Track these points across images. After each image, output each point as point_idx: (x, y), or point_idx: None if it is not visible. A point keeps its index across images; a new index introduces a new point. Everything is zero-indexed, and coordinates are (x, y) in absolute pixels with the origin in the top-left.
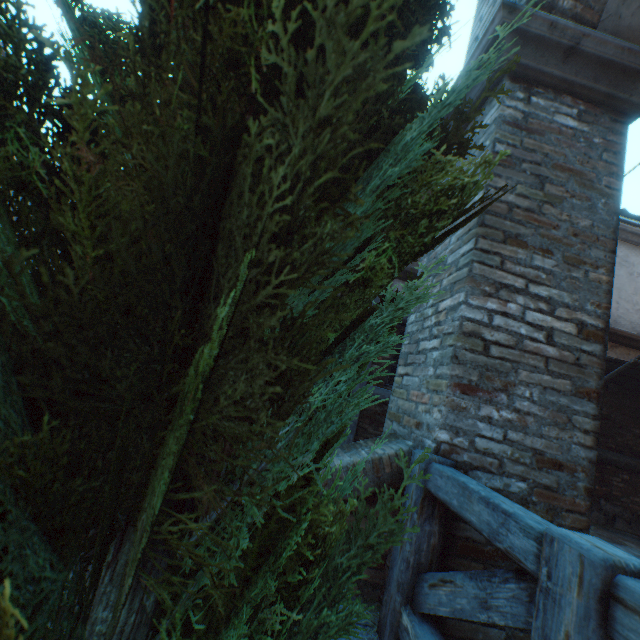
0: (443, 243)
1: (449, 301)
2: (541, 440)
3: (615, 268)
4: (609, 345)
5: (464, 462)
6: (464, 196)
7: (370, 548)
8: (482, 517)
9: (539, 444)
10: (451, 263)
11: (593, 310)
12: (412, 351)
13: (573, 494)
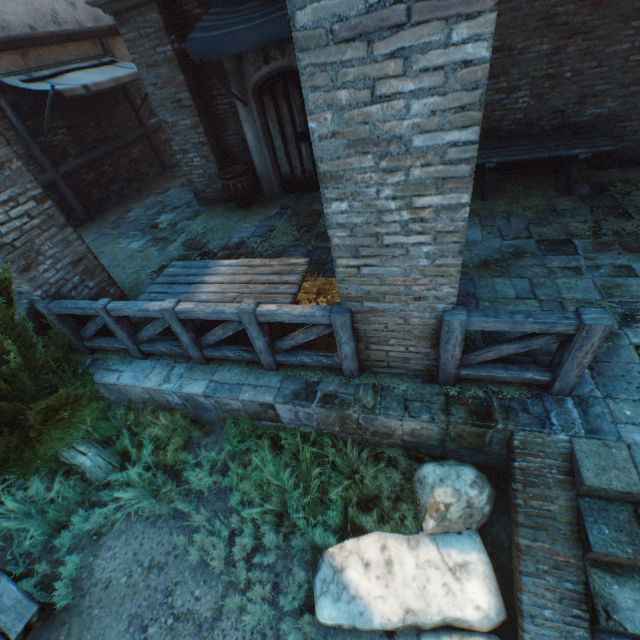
0: None
1: None
2: (69, 258)
3: None
4: (23, 55)
5: (56, 292)
6: (10, 281)
7: (66, 346)
8: (80, 312)
9: (70, 260)
10: None
11: (33, 186)
12: None
13: (93, 263)
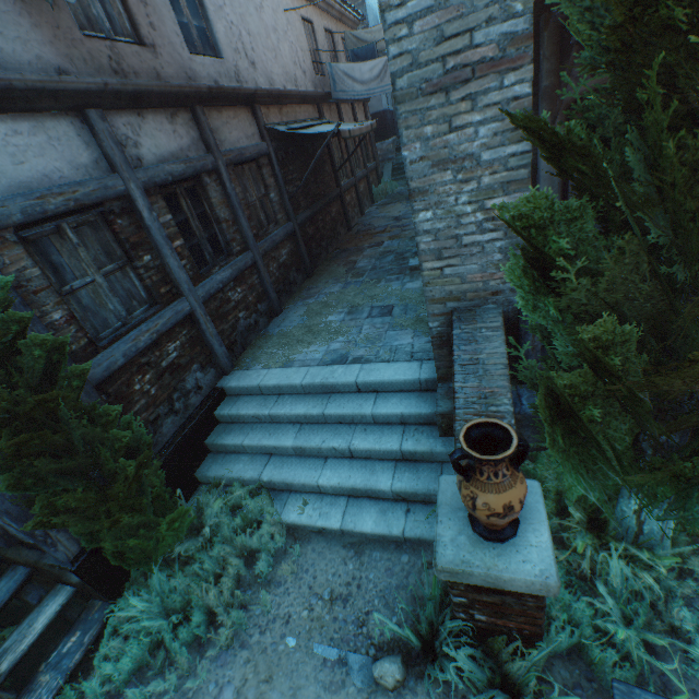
0: (461, 132)
1: (505, 200)
2: None
3: (248, 4)
4: (280, 110)
5: None
6: None
7: None
8: None
9: None
10: (493, 161)
11: None
12: (449, 247)
13: None
